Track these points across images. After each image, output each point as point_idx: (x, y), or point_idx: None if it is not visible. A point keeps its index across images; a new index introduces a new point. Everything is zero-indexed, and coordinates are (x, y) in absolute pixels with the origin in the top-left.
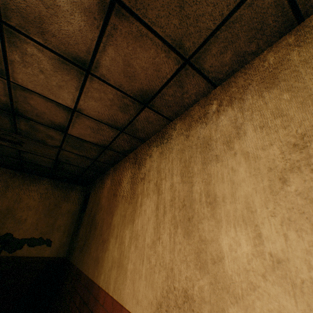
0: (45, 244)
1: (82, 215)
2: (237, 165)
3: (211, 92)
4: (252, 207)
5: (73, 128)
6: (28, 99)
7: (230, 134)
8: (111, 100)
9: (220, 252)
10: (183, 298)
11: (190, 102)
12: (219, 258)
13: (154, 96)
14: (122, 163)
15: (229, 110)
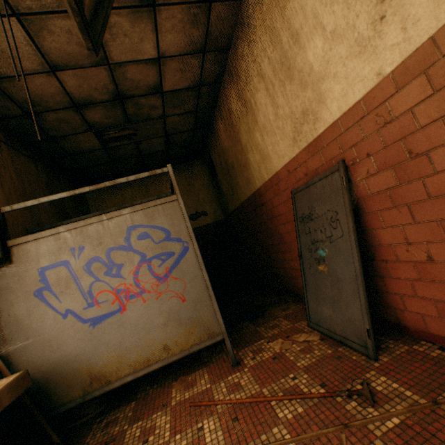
0: (202, 215)
1: (216, 178)
2: None
3: None
4: (316, 13)
5: (165, 83)
6: (125, 74)
7: None
8: (181, 22)
9: (310, 65)
10: (302, 117)
11: None
12: (310, 69)
13: None
14: (222, 94)
15: None
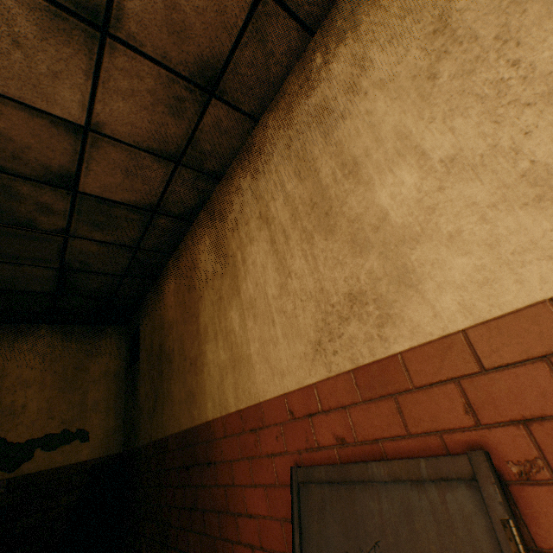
0: (76, 439)
1: (136, 367)
2: (372, 103)
3: (308, 46)
4: (405, 132)
5: (88, 177)
6: None
7: (352, 76)
8: (152, 94)
9: (381, 212)
10: (348, 304)
11: (280, 75)
12: (382, 219)
13: (222, 70)
14: (189, 238)
15: (341, 50)
